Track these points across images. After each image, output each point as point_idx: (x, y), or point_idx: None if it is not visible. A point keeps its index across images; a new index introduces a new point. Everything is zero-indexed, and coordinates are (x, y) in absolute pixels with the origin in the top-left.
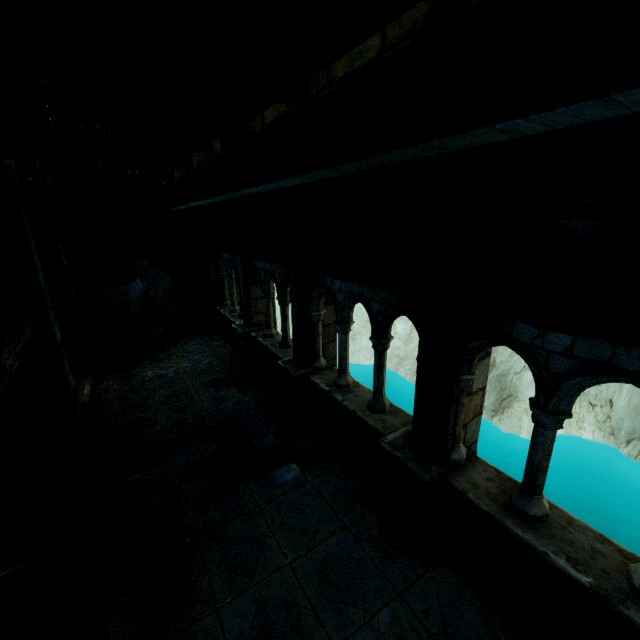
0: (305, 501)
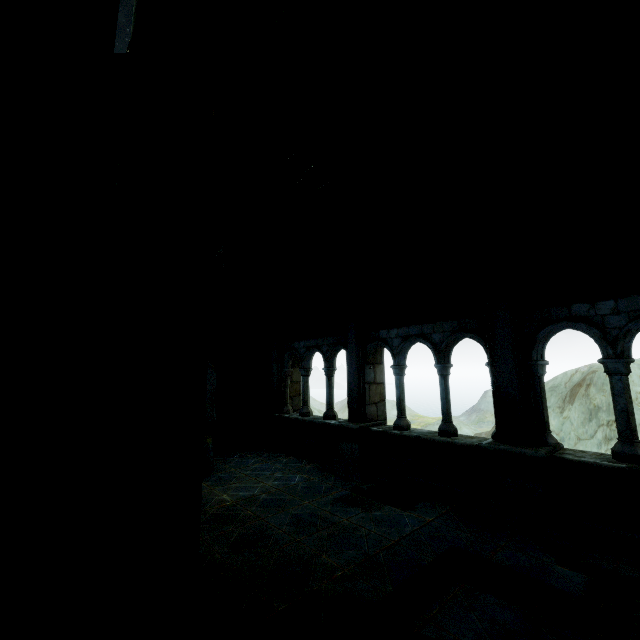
0: None
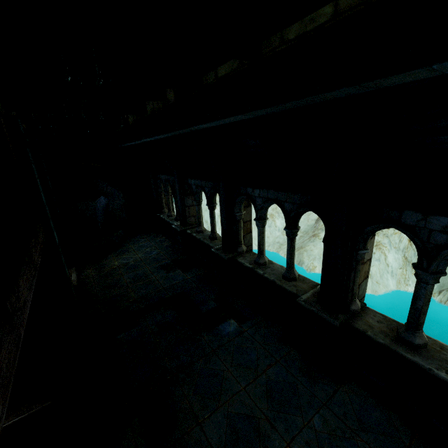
0: (245, 345)
